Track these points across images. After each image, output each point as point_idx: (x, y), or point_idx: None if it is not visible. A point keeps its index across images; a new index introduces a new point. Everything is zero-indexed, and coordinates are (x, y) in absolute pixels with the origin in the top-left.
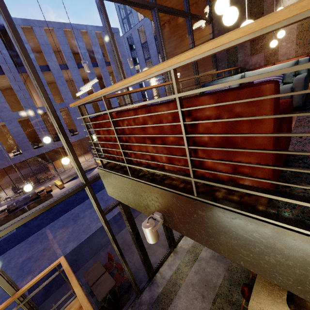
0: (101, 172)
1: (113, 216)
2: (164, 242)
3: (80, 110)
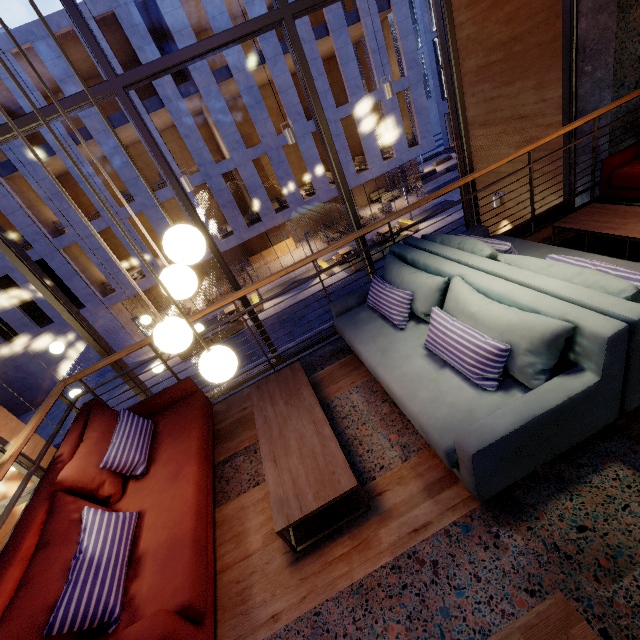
0: None
1: None
2: None
3: (63, 400)
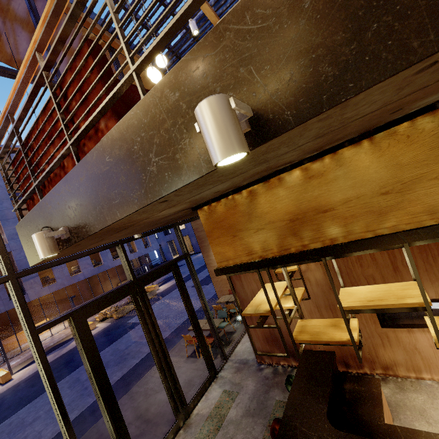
0: (19, 227)
1: (91, 403)
2: (170, 415)
3: None
